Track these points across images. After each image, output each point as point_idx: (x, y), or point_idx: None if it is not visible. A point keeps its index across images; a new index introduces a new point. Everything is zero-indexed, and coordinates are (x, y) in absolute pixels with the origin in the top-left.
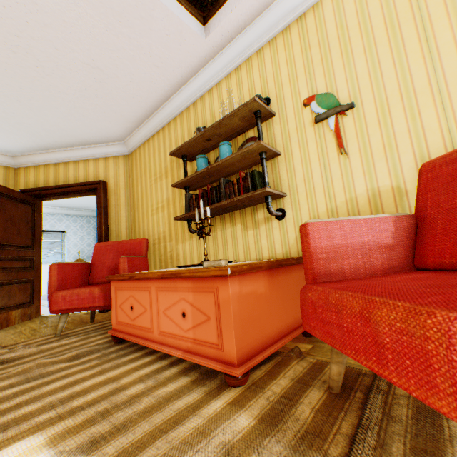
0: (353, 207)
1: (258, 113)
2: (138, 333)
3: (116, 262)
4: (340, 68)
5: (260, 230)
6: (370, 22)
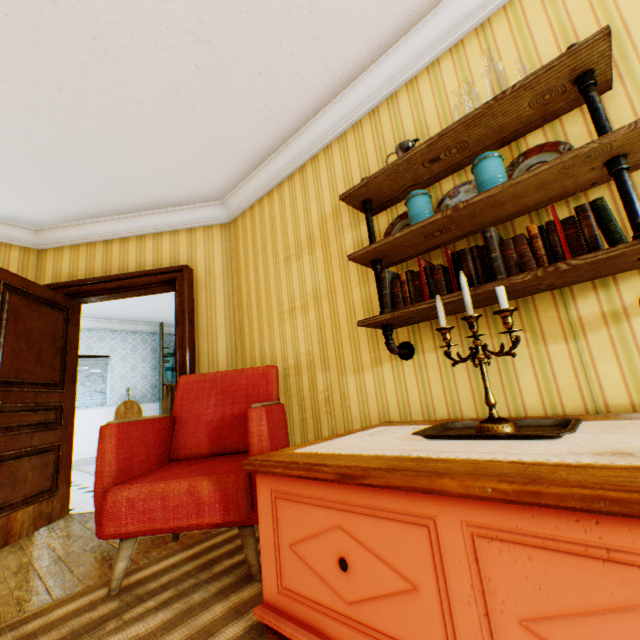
0: None
1: (589, 75)
2: None
3: (221, 413)
4: None
5: (589, 343)
6: None
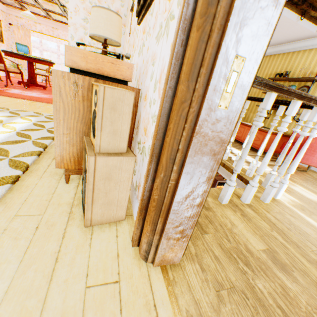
0: None
1: (313, 81)
2: (235, 137)
3: None
4: None
5: None
6: None
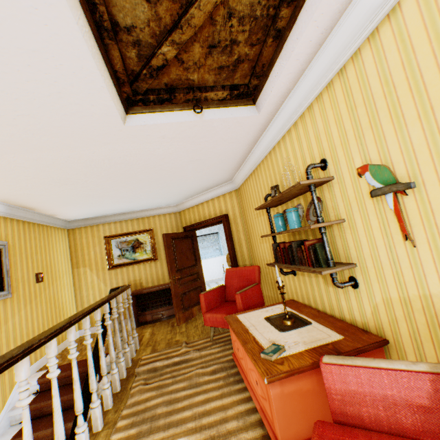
0: (428, 306)
1: (310, 187)
2: (243, 369)
3: (239, 285)
4: (391, 135)
5: (338, 290)
6: (421, 76)
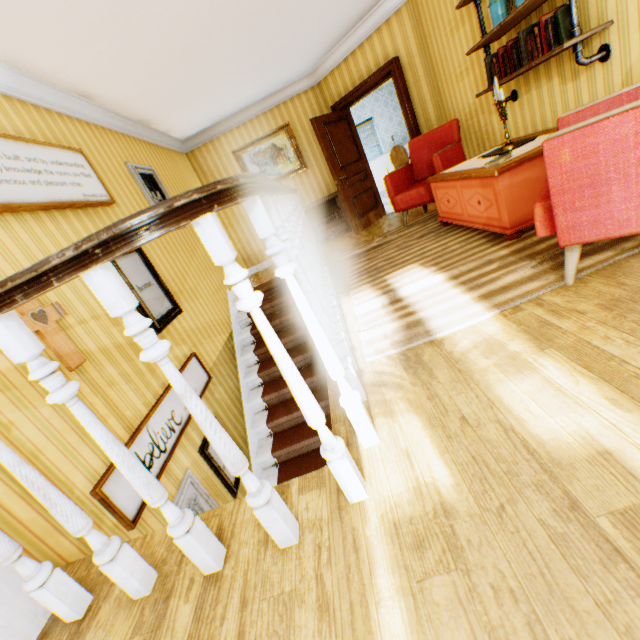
0: None
1: None
2: (455, 218)
3: (430, 157)
4: None
5: (579, 83)
6: None
